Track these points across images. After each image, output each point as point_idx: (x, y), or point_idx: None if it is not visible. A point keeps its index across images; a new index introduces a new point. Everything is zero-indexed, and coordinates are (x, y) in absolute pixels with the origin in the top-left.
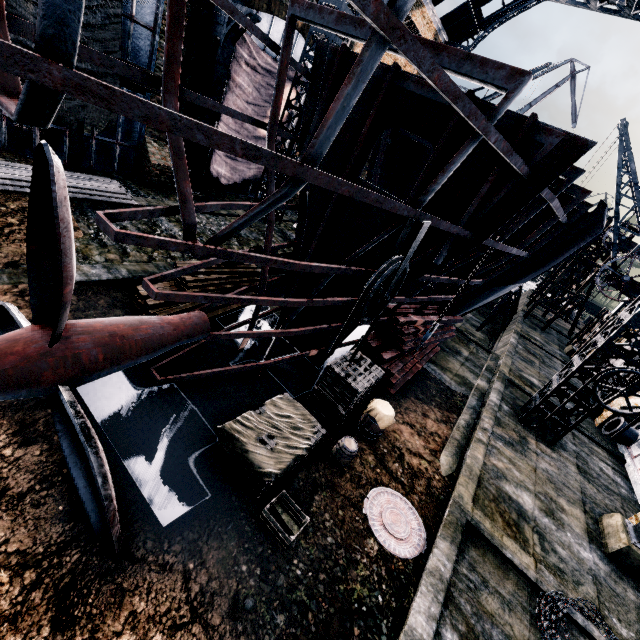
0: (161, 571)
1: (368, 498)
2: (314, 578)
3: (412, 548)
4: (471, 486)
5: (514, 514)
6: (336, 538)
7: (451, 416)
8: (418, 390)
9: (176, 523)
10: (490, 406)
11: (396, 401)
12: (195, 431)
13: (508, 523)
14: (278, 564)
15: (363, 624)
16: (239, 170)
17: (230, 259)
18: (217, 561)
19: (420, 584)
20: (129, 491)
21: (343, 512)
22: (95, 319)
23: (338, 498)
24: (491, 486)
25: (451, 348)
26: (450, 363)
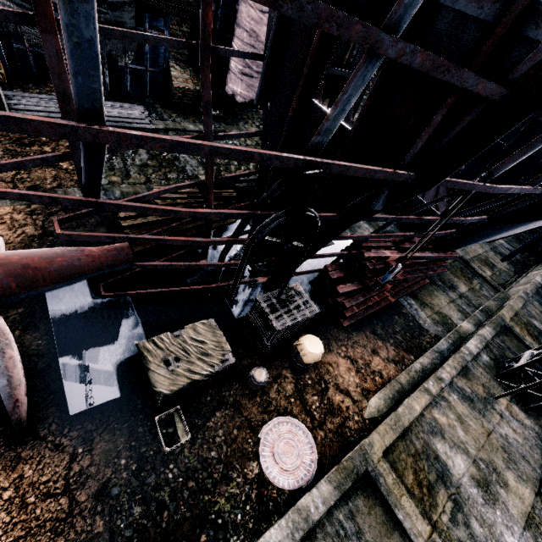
0: (54, 449)
1: (269, 424)
2: (183, 484)
3: (294, 480)
4: (389, 436)
5: (433, 475)
6: (220, 454)
7: (407, 357)
8: (379, 324)
9: (81, 414)
10: (462, 354)
11: (346, 333)
12: (130, 339)
13: (420, 482)
14: (154, 465)
15: (212, 534)
16: (255, 87)
17: (103, 208)
18: (103, 451)
19: (282, 517)
20: (54, 382)
21: (238, 432)
22: (17, 251)
23: (239, 418)
24: (418, 440)
25: (445, 282)
26: (436, 298)
